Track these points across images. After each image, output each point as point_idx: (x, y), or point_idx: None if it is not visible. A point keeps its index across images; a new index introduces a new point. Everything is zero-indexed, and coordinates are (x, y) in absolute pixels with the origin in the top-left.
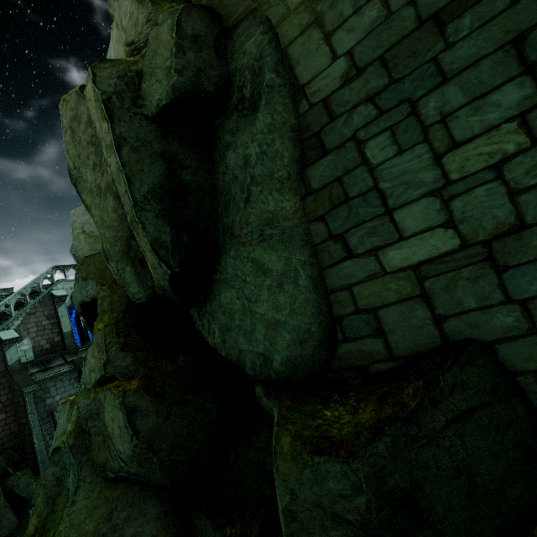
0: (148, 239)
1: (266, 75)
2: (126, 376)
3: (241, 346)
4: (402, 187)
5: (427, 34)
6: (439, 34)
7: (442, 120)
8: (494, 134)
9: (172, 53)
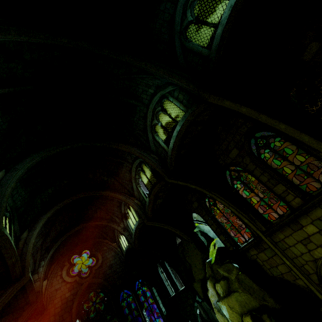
0: None
1: None
2: None
3: None
4: None
5: None
6: None
7: None
8: None
9: None
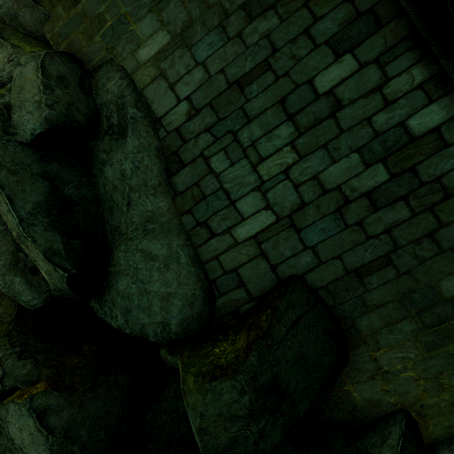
0: (40, 250)
1: (129, 110)
2: (29, 382)
3: (142, 321)
4: (237, 186)
5: (235, 92)
6: (241, 93)
7: (252, 144)
8: (281, 153)
9: (40, 90)
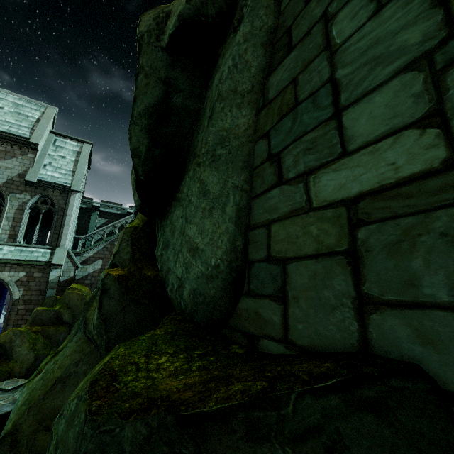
0: (130, 148)
1: None
2: (121, 266)
3: (169, 264)
4: (366, 68)
5: None
6: None
7: None
8: None
9: None
